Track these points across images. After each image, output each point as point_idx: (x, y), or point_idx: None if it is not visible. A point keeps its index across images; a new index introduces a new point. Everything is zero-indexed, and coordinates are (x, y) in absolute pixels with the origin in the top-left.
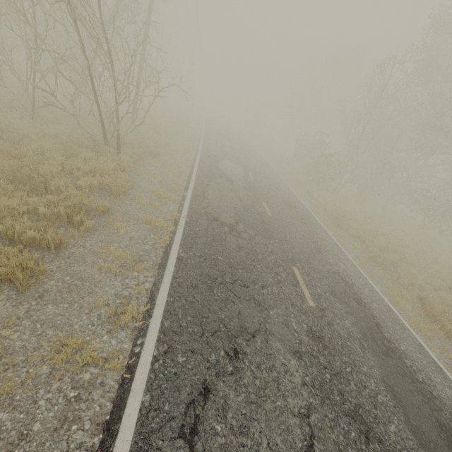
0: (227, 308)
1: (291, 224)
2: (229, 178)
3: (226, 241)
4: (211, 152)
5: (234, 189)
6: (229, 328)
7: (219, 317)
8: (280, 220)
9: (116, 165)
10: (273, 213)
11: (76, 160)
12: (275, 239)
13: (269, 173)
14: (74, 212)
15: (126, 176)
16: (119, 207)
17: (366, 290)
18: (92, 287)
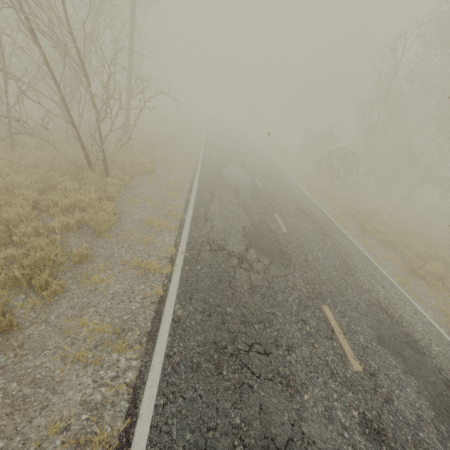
0: (243, 401)
1: (311, 240)
2: (234, 188)
3: (235, 280)
4: (213, 159)
5: (240, 202)
6: (249, 445)
7: (232, 423)
8: (298, 236)
9: (101, 193)
10: (288, 228)
11: (54, 193)
12: (296, 266)
13: (278, 175)
14: (37, 272)
15: (112, 206)
16: (102, 249)
17: (418, 324)
18: (49, 394)
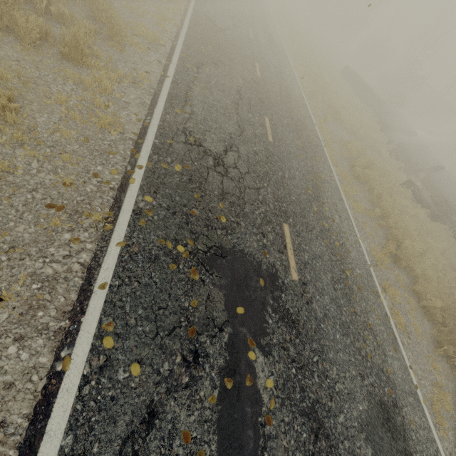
0: None
1: None
2: None
3: None
4: None
5: None
6: None
7: None
8: None
9: None
10: None
11: None
12: None
13: None
14: None
15: None
16: None
17: None
18: None
